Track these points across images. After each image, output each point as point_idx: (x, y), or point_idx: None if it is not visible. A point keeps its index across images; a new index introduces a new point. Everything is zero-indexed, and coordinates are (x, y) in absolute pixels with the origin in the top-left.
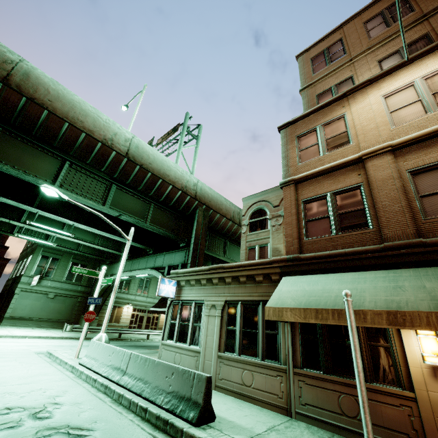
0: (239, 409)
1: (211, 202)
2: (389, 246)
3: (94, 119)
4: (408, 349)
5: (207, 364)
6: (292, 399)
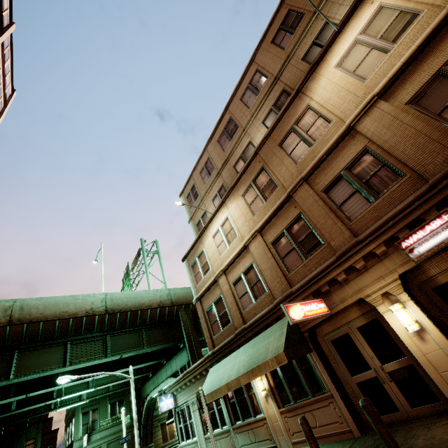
0: None
1: (187, 298)
2: (236, 333)
3: (74, 303)
4: (258, 391)
5: (202, 447)
6: (236, 446)
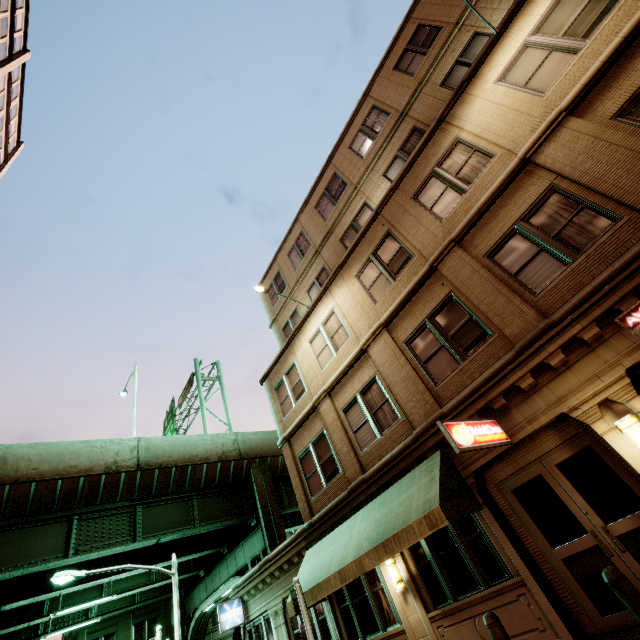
0: None
1: (263, 448)
2: (351, 488)
3: (88, 454)
4: (389, 583)
5: None
6: None
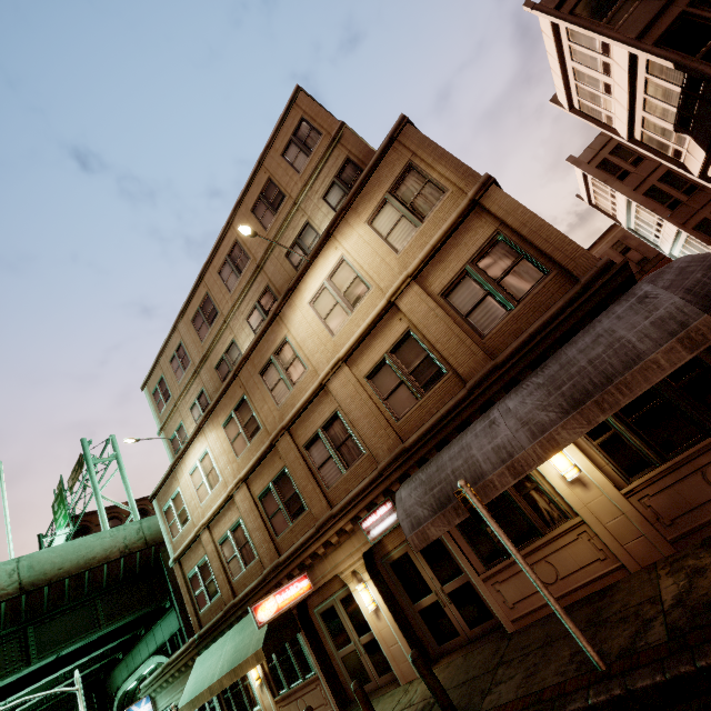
0: None
1: None
2: (226, 610)
3: None
4: (252, 680)
5: None
6: None
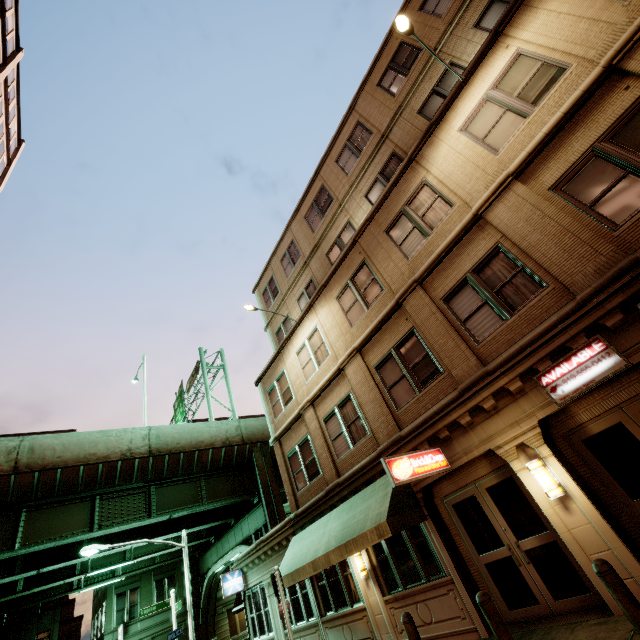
0: None
1: (264, 434)
2: (328, 489)
3: (105, 442)
4: (355, 570)
5: None
6: None
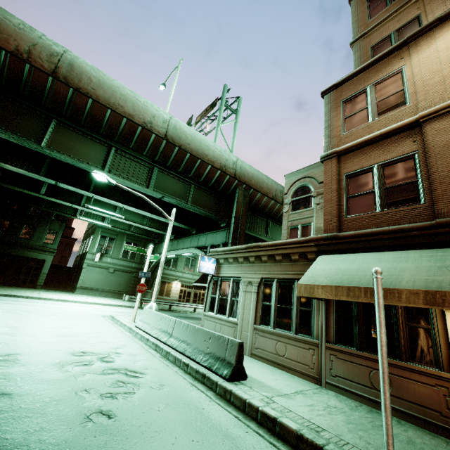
0: (271, 374)
1: (251, 180)
2: (441, 222)
3: (133, 103)
4: None
5: (243, 334)
6: (323, 370)
